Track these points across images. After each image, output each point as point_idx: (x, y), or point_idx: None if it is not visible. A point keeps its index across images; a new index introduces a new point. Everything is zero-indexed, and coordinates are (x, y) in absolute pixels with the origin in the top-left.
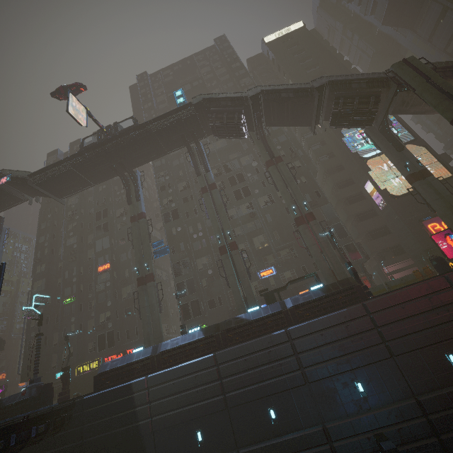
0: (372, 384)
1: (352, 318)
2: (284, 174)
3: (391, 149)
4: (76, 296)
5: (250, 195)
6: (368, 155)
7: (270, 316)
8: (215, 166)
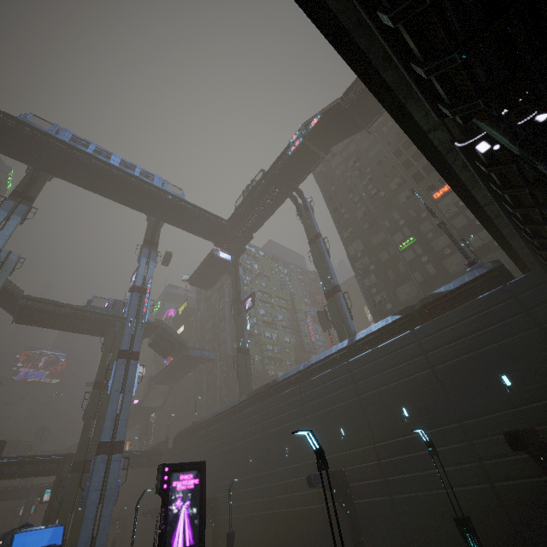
0: None
1: None
2: None
3: None
4: (414, 236)
5: None
6: None
7: None
8: None
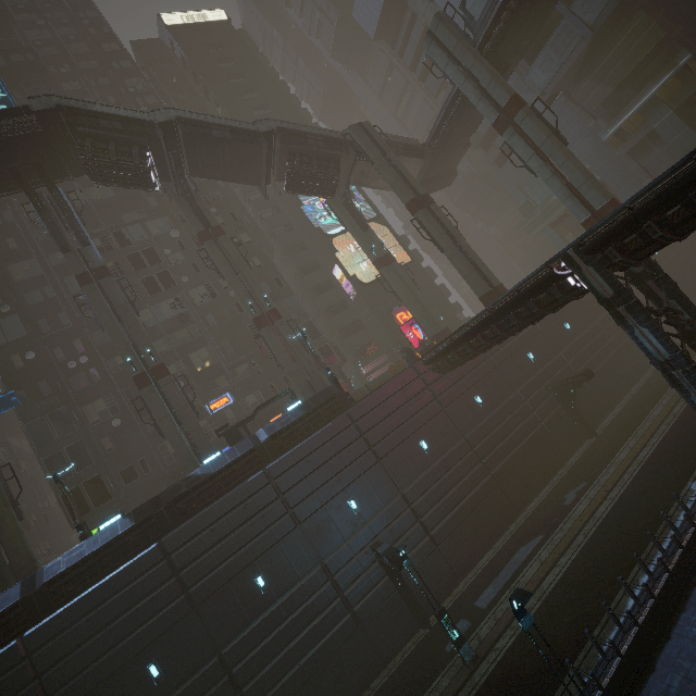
0: (364, 496)
1: (338, 431)
2: (231, 254)
3: (356, 228)
4: None
5: (175, 285)
6: (333, 232)
7: (240, 459)
8: (96, 234)
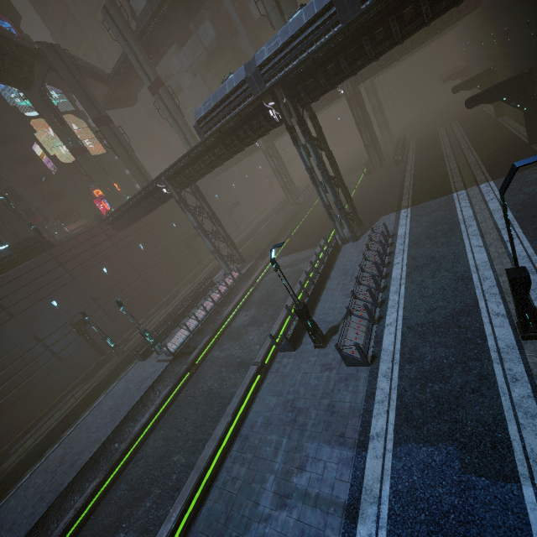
0: (64, 299)
1: (43, 263)
2: None
3: (54, 120)
4: None
5: None
6: (31, 114)
7: None
8: None
